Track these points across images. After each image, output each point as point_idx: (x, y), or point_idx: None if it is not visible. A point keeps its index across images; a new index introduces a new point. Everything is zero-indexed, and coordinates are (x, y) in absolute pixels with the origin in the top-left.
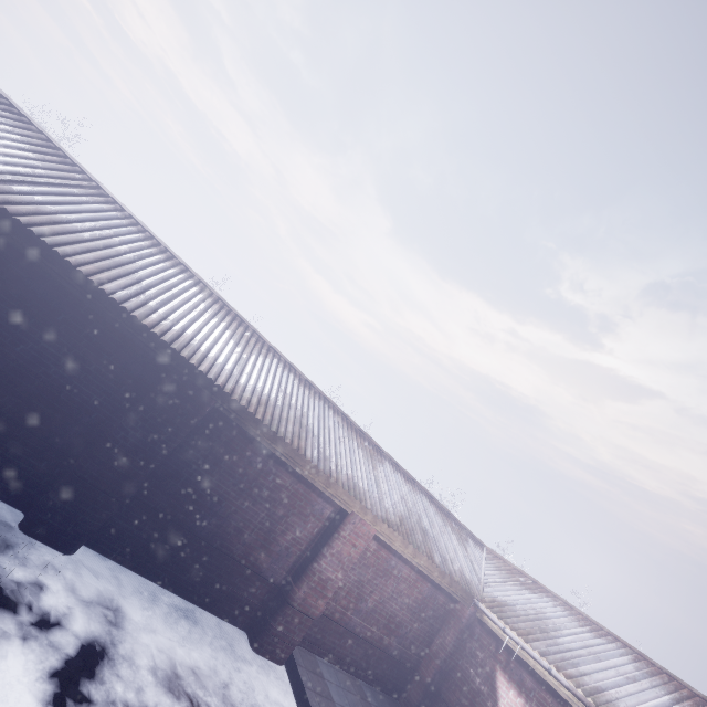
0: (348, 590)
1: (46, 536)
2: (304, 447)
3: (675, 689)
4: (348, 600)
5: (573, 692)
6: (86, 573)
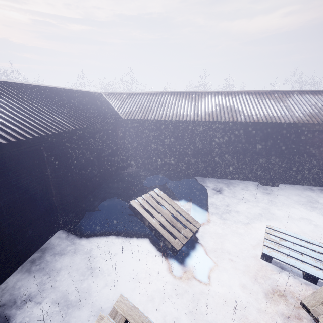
0: None
1: (269, 184)
2: None
3: None
4: None
5: None
6: (287, 189)
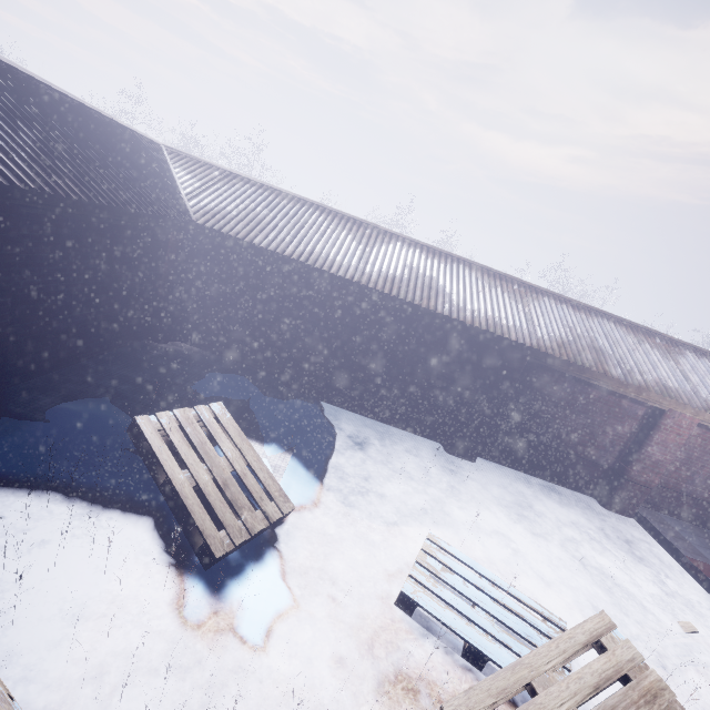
0: (676, 466)
1: (460, 454)
2: (608, 370)
3: None
4: (678, 473)
5: None
6: (488, 471)
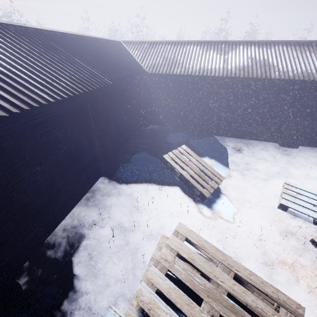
0: None
1: (289, 146)
2: None
3: None
4: None
5: None
6: (306, 151)
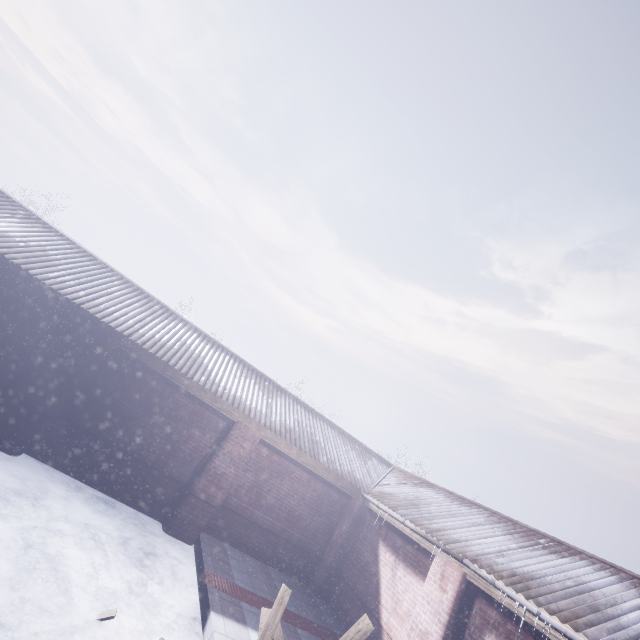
0: (248, 488)
1: None
2: (192, 374)
3: (514, 528)
4: (249, 497)
5: (417, 531)
6: (24, 467)
